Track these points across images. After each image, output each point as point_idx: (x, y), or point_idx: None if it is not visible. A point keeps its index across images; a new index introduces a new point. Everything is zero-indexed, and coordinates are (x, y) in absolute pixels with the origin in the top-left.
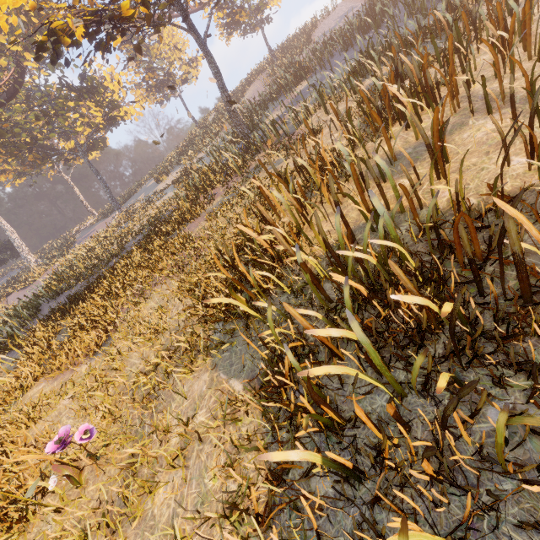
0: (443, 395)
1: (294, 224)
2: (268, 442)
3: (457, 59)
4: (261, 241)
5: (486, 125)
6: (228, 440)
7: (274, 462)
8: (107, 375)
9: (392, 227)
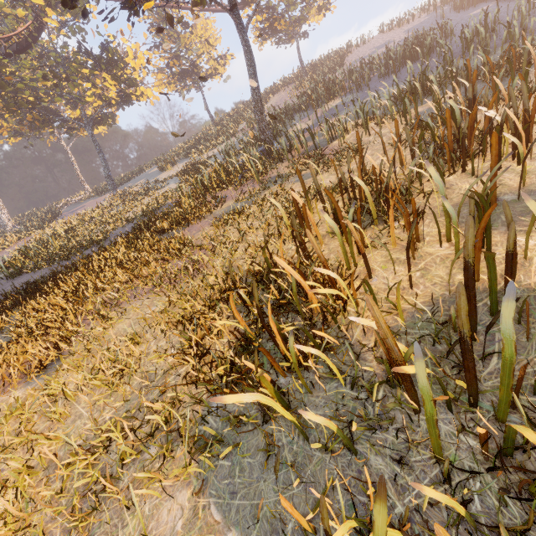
0: None
1: (345, 265)
2: None
3: None
4: (306, 288)
5: None
6: None
7: None
8: (39, 421)
9: None
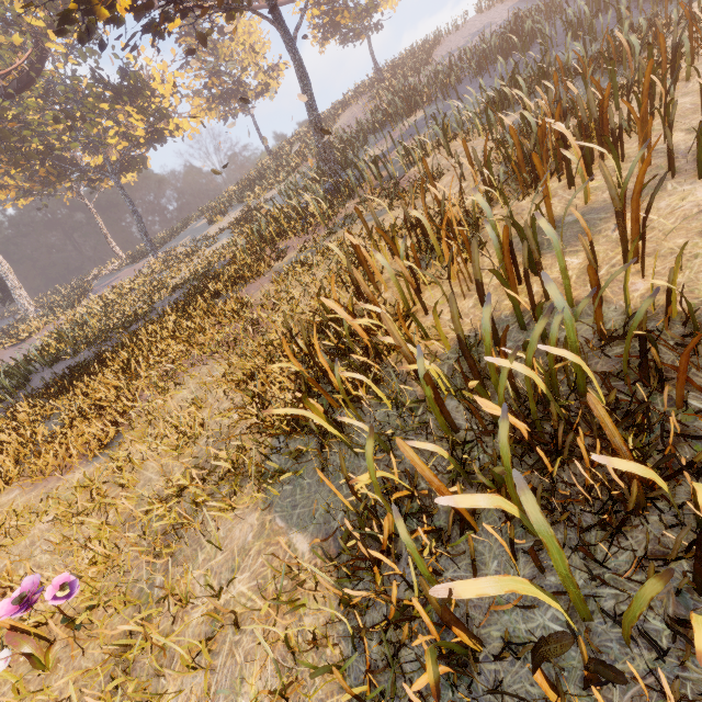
0: (657, 629)
1: (402, 304)
2: (347, 654)
3: None
4: (355, 325)
5: (695, 192)
6: (281, 637)
7: (357, 700)
8: (109, 490)
9: (573, 332)
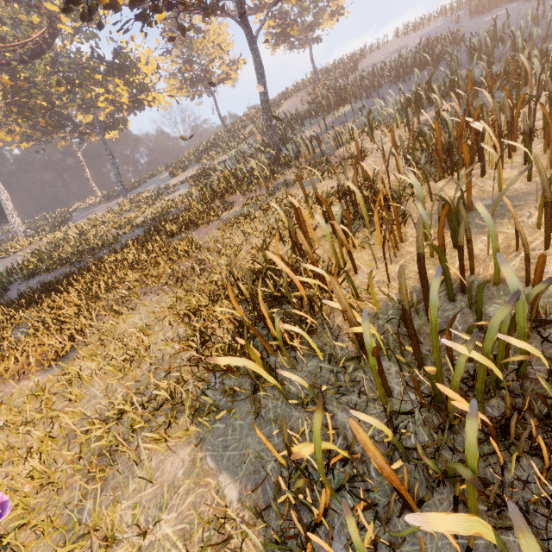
0: None
1: (334, 262)
2: None
3: (539, 111)
4: (295, 279)
5: None
6: None
7: None
8: (57, 401)
9: (525, 318)
